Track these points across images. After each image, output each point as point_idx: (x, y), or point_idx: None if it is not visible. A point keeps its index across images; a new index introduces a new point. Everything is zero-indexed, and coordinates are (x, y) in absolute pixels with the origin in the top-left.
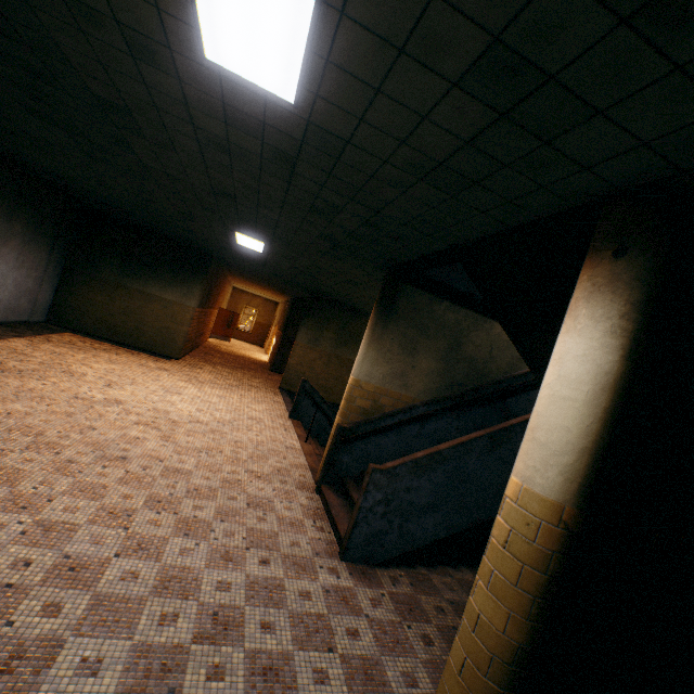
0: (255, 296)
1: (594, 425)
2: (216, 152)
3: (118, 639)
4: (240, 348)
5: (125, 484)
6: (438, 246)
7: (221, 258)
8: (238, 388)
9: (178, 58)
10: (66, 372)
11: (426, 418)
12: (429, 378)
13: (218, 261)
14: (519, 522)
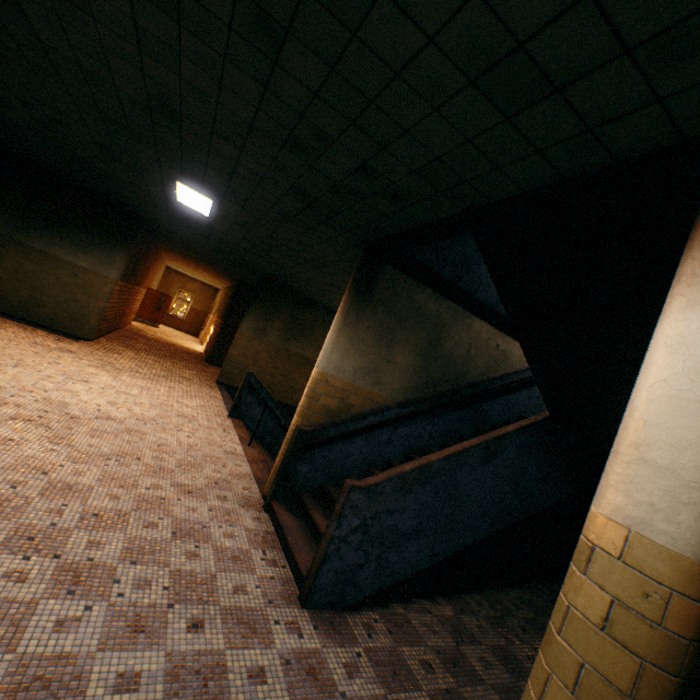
0: (192, 279)
1: None
2: (157, 14)
3: None
4: (170, 336)
5: None
6: (447, 210)
7: (154, 224)
8: (166, 379)
9: None
10: None
11: (399, 421)
12: (405, 376)
13: (150, 229)
14: (630, 590)
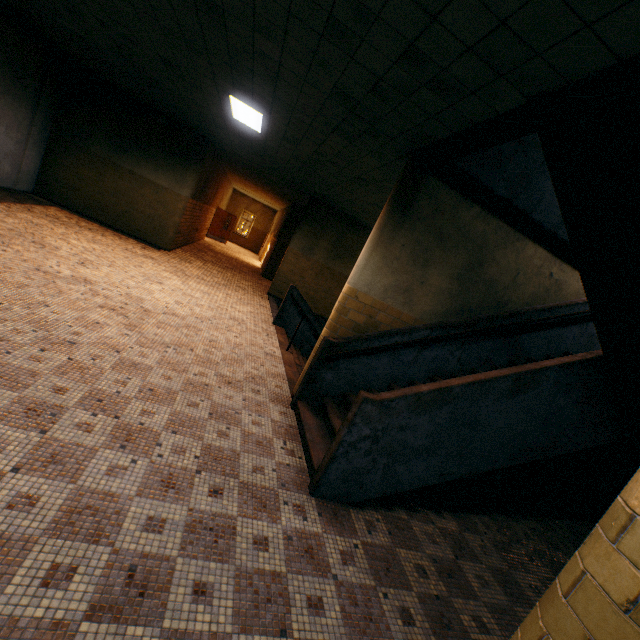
0: (254, 201)
1: None
2: None
3: None
4: (234, 251)
5: (62, 374)
6: (508, 101)
7: (219, 145)
8: (224, 287)
9: None
10: (37, 243)
11: (426, 343)
12: (438, 299)
13: (216, 151)
14: None
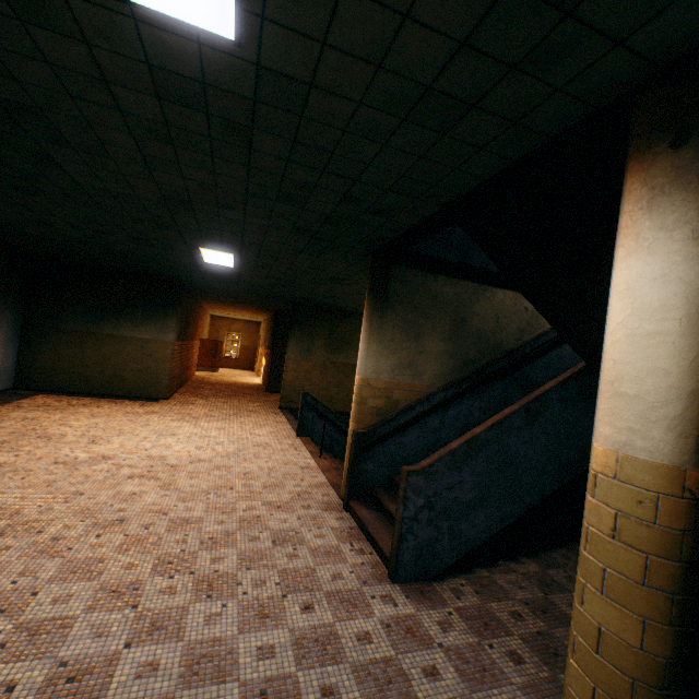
0: (235, 320)
1: None
2: (156, 144)
3: None
4: (230, 376)
5: (126, 551)
6: (428, 210)
7: (192, 285)
8: (236, 416)
9: (75, 4)
10: (42, 437)
11: (446, 404)
12: (440, 362)
13: (189, 289)
14: (627, 501)
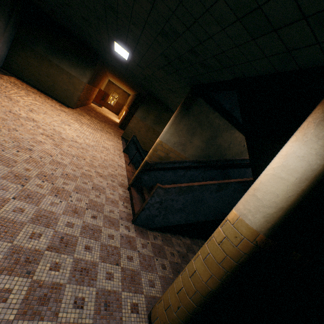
0: (119, 88)
1: (293, 197)
2: None
3: (4, 241)
4: (106, 112)
5: (27, 163)
6: (227, 77)
7: (104, 59)
8: (100, 131)
9: None
10: (7, 97)
11: (189, 168)
12: (196, 150)
13: (103, 61)
14: (231, 234)
